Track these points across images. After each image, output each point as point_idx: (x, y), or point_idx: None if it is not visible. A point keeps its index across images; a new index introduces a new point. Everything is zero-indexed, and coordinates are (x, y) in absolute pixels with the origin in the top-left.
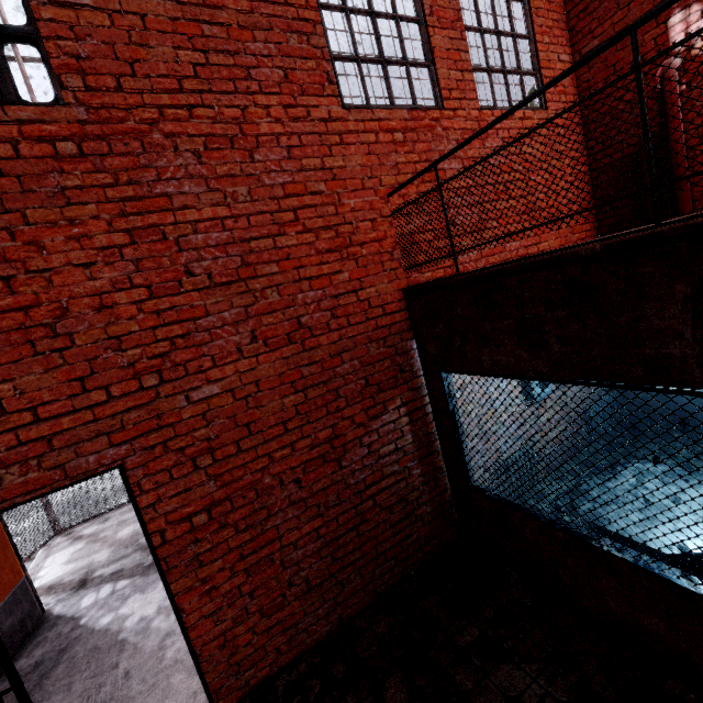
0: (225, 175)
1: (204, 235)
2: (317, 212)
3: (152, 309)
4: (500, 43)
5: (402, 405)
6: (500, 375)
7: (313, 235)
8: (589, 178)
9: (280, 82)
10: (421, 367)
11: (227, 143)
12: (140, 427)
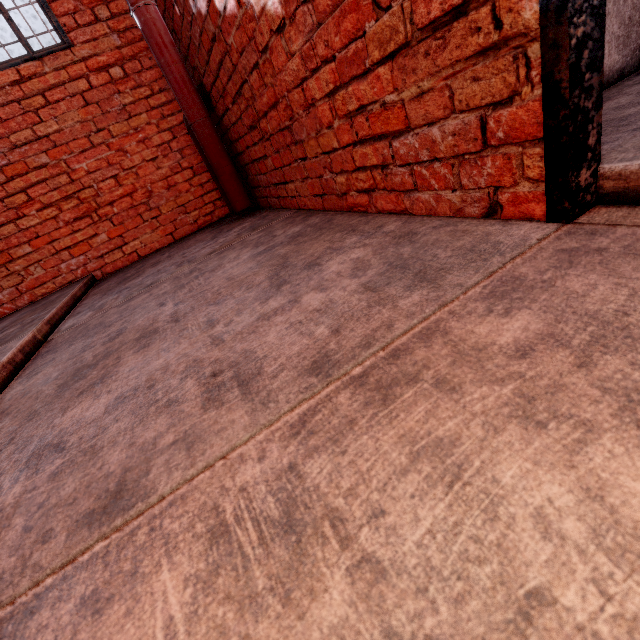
0: None
1: None
2: None
3: None
4: None
5: None
6: None
7: None
8: None
9: None
10: None
11: None
12: None
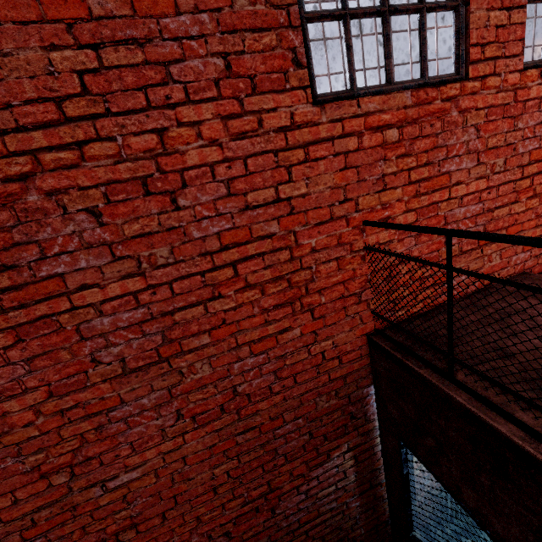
0: (137, 234)
1: (113, 316)
2: (265, 261)
3: (53, 409)
4: None
5: (348, 450)
6: (487, 532)
7: (258, 290)
8: None
9: (218, 79)
10: (376, 410)
11: (139, 188)
12: (53, 520)
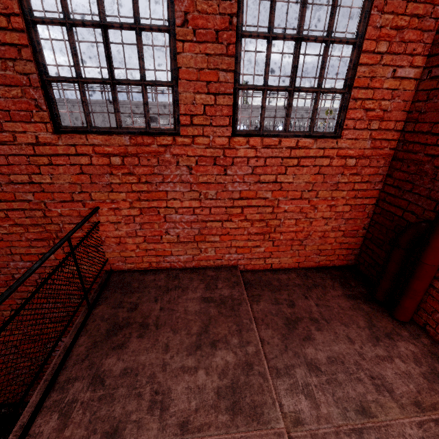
0: None
1: None
2: (27, 213)
3: None
4: (296, 53)
5: None
6: None
7: (23, 228)
8: (371, 210)
9: None
10: None
11: None
12: None
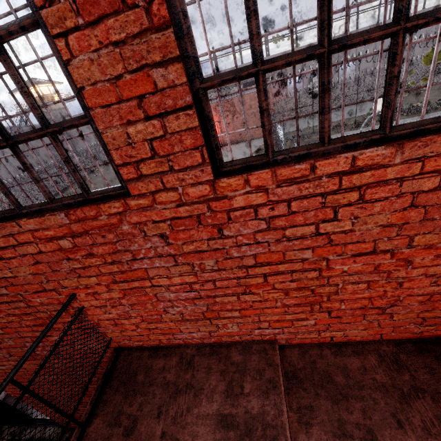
0: None
1: None
2: (12, 305)
3: None
4: None
5: None
6: None
7: (18, 317)
8: None
9: None
10: None
11: None
12: None
